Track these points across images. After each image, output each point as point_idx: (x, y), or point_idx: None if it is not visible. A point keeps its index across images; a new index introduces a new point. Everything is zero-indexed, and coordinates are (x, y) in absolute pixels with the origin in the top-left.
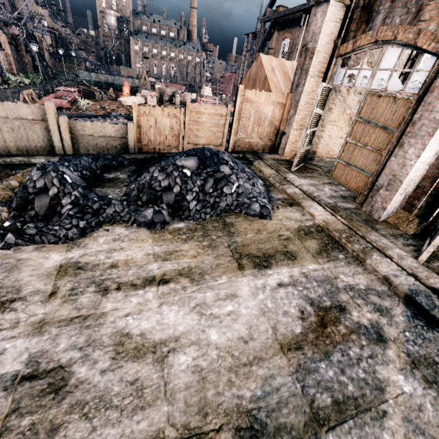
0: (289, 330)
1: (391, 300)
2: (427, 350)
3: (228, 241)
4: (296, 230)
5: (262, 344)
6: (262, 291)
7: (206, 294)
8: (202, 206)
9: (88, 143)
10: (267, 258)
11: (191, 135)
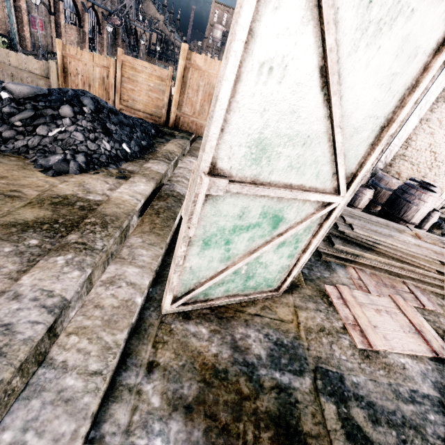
0: None
1: None
2: None
3: None
4: (53, 195)
5: None
6: None
7: None
8: None
9: (14, 75)
10: None
11: (125, 95)
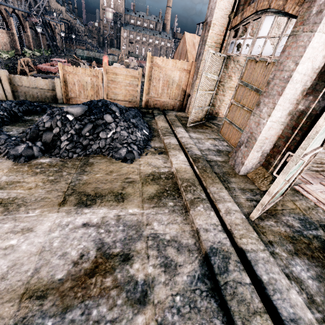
0: (50, 274)
1: (188, 255)
2: (187, 323)
3: (74, 178)
4: (146, 175)
5: (7, 286)
6: (61, 229)
7: (5, 225)
8: (74, 146)
9: (26, 92)
10: (95, 198)
11: (110, 92)
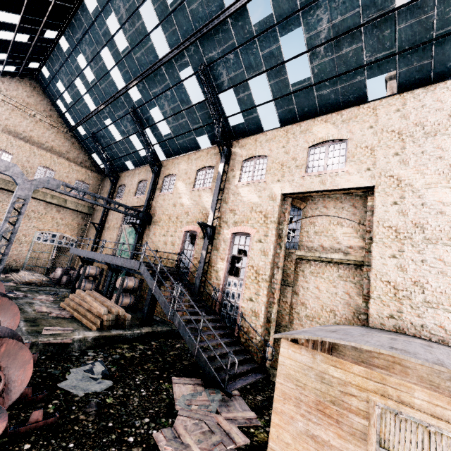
0: None
1: None
2: None
3: None
4: None
5: None
6: None
7: None
8: None
9: None
10: None
11: None
